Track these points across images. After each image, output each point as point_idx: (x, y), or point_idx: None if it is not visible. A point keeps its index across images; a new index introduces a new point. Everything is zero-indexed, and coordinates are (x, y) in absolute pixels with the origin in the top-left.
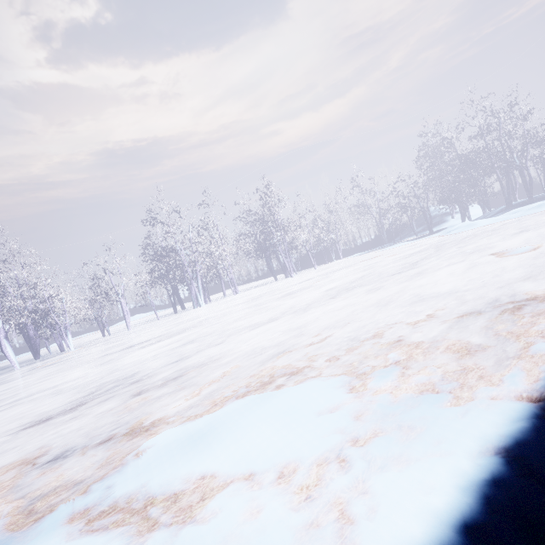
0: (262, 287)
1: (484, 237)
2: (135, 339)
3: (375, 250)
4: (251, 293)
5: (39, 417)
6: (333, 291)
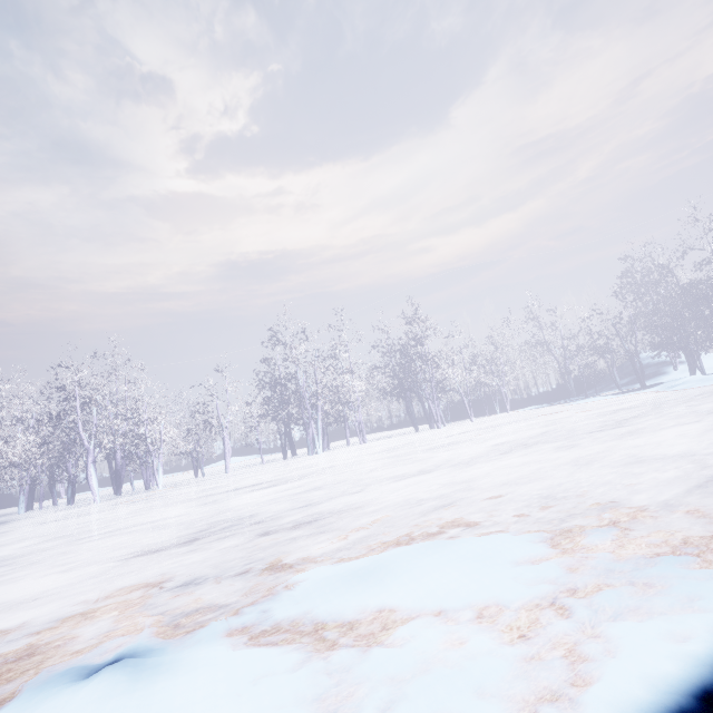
0: (398, 437)
1: None
2: (239, 482)
3: (559, 404)
4: (384, 443)
5: (146, 548)
6: (504, 446)
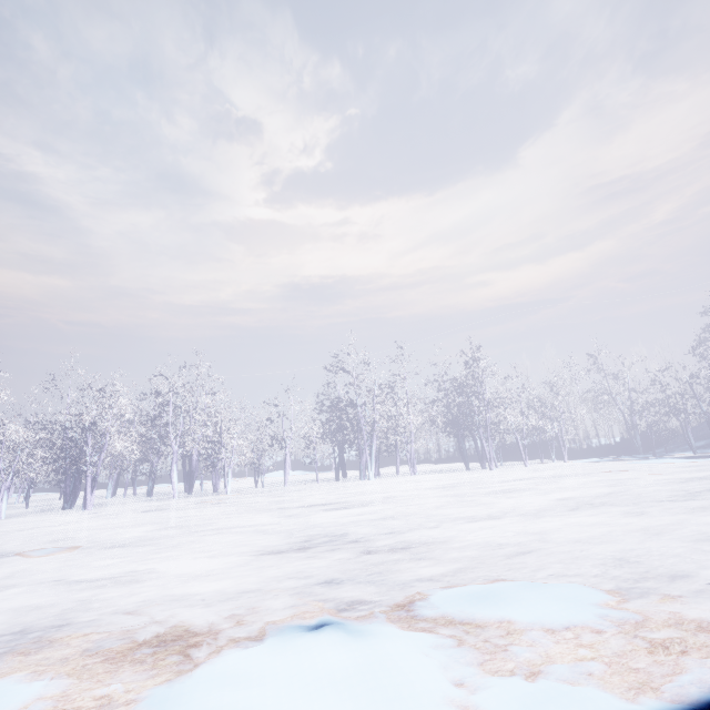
0: (449, 474)
1: None
2: (305, 499)
3: (622, 460)
4: (437, 478)
5: (265, 549)
6: (569, 502)
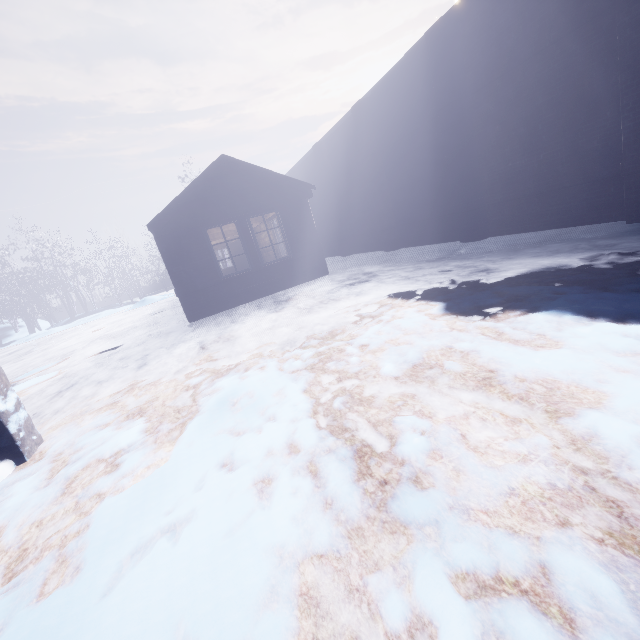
0: None
1: (70, 333)
2: None
3: None
4: None
5: None
6: None
